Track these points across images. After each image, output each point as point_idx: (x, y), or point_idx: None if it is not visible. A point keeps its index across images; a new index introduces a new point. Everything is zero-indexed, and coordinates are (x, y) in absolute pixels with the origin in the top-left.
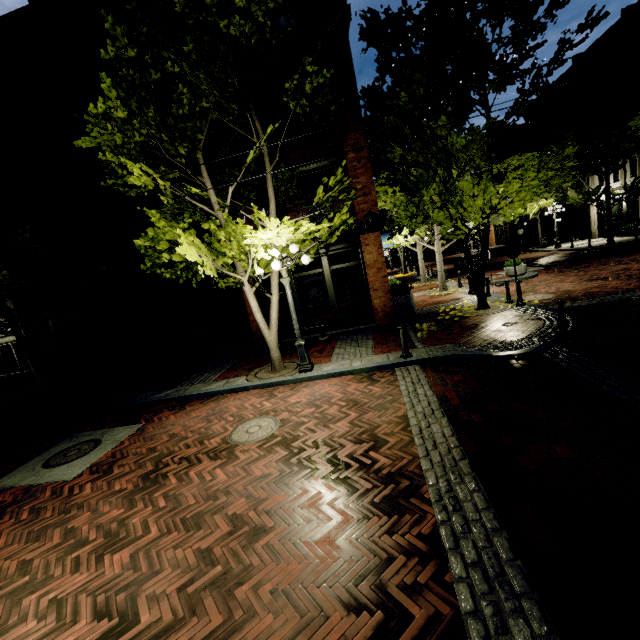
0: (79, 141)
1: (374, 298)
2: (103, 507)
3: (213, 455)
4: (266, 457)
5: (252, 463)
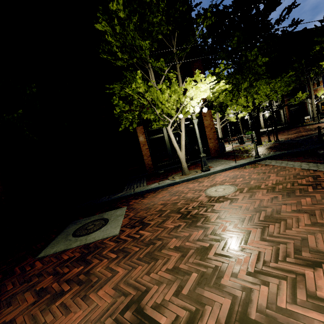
0: (96, 25)
1: (209, 143)
2: (180, 234)
3: (215, 201)
4: (256, 194)
5: (252, 197)
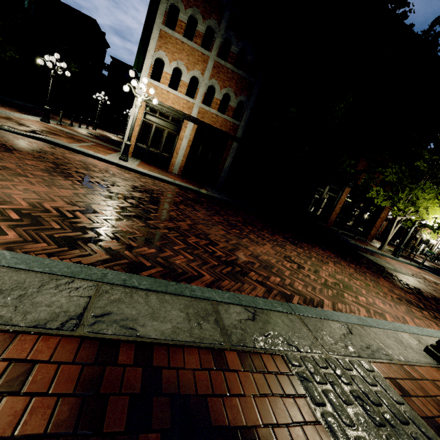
0: None
1: (373, 230)
2: None
3: None
4: None
5: None
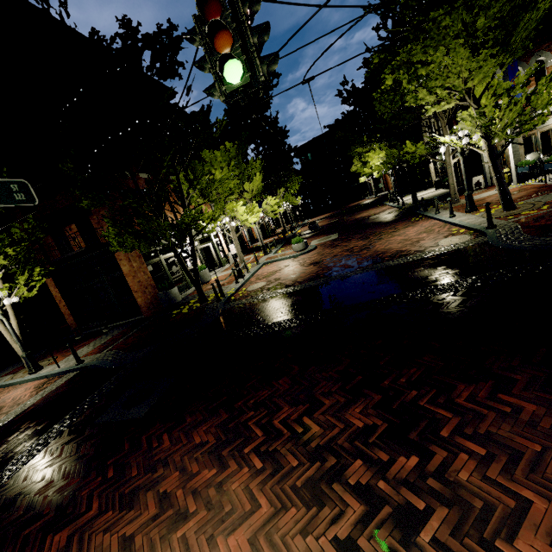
0: None
1: (137, 297)
2: None
3: None
4: None
5: None
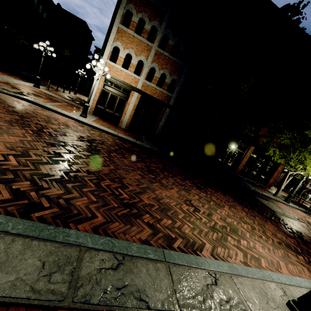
0: None
1: (271, 179)
2: None
3: None
4: None
5: None
